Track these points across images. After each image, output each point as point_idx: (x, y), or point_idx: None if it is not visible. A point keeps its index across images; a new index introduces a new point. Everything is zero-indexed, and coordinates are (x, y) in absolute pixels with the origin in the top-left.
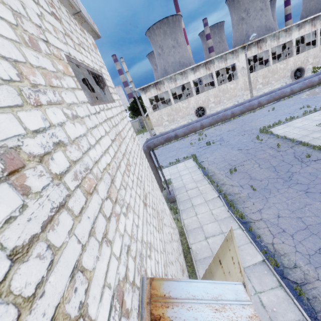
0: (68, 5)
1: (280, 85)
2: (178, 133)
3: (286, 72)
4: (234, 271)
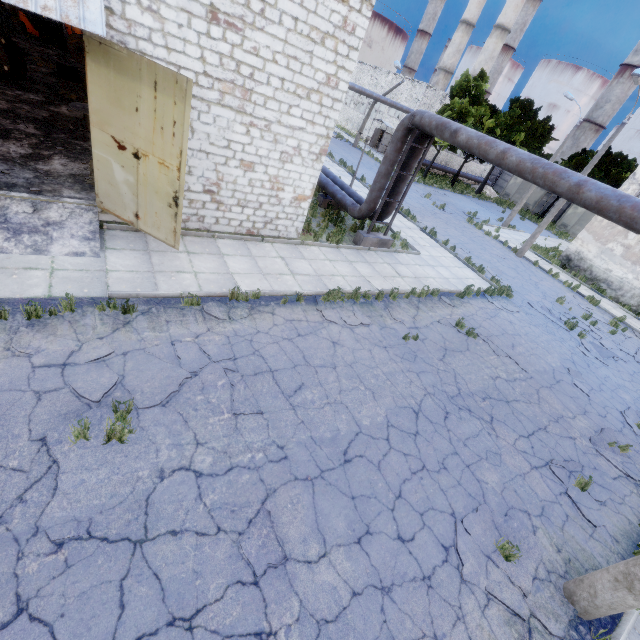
0: None
1: None
2: (462, 132)
3: None
4: (170, 145)
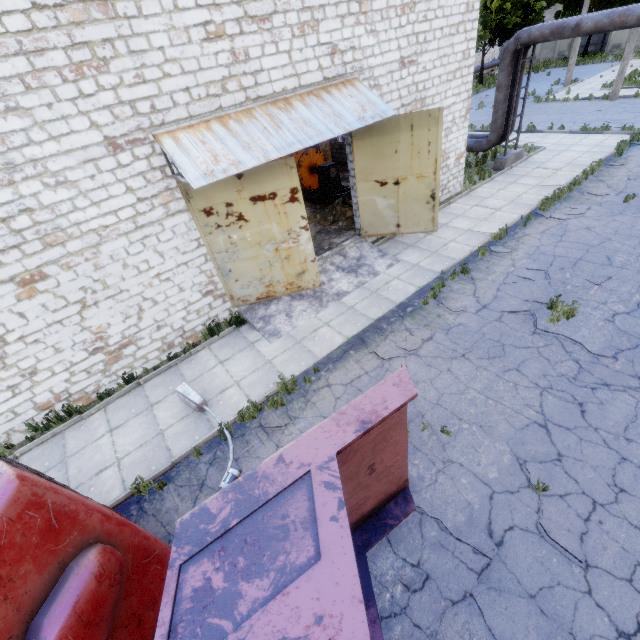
0: None
1: None
2: (585, 22)
3: None
4: (426, 161)
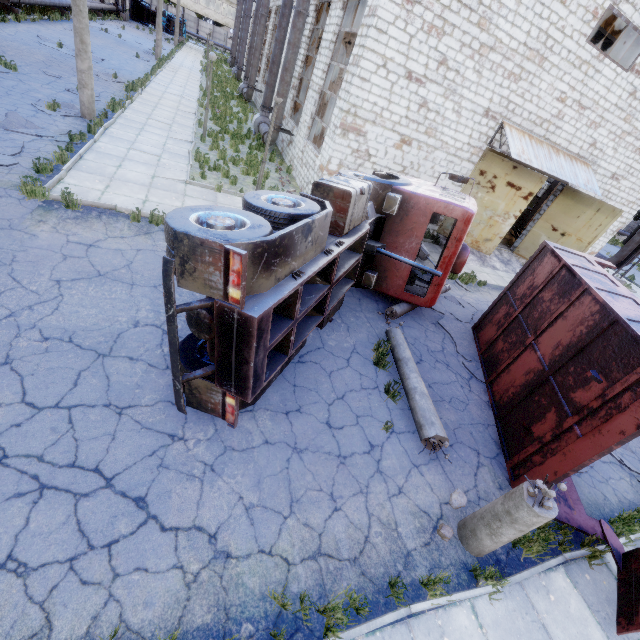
0: None
1: None
2: None
3: None
4: (590, 233)
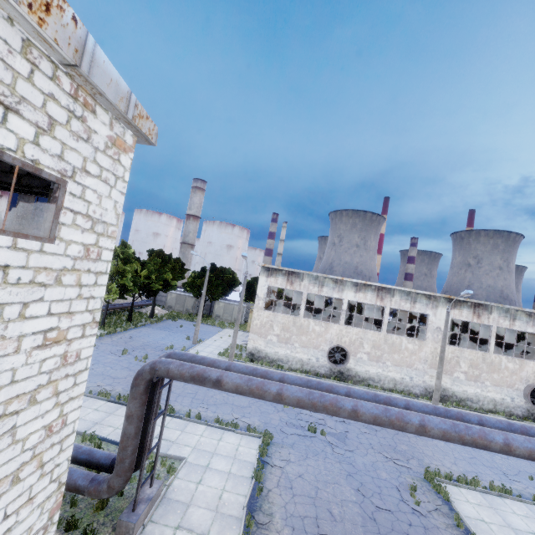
0: (38, 36)
1: (499, 395)
2: (226, 380)
3: (516, 380)
4: None
